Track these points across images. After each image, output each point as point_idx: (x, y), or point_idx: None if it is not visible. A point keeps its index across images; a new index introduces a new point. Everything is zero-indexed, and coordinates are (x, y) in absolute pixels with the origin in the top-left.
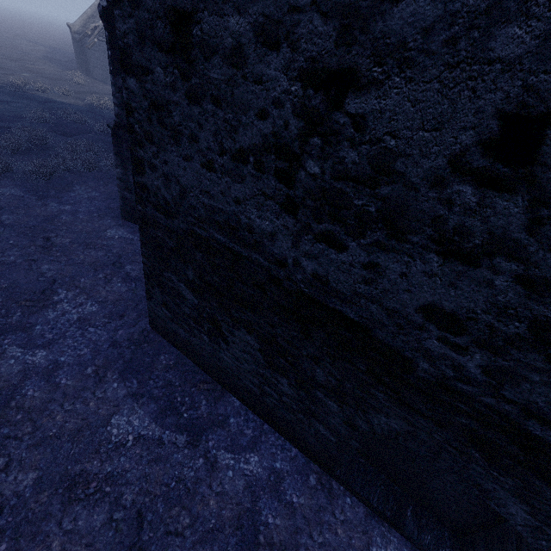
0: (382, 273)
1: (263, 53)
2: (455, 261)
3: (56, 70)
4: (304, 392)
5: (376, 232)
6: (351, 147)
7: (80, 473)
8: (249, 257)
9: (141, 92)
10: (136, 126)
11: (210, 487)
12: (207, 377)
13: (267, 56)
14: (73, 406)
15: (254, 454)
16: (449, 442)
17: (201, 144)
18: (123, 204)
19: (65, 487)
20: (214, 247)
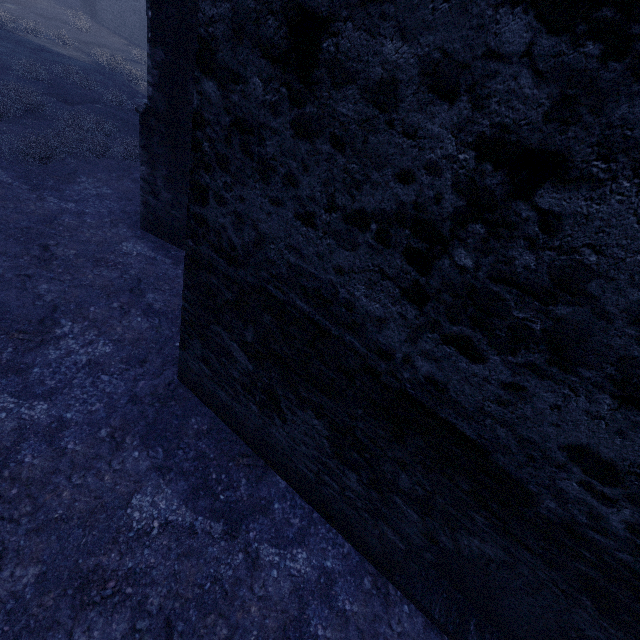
0: (527, 398)
1: (428, 101)
2: (635, 410)
3: (51, 5)
4: (377, 492)
5: (534, 354)
6: (529, 249)
7: (94, 569)
8: (340, 337)
9: (222, 103)
10: (205, 144)
11: (251, 590)
12: (248, 449)
13: (432, 105)
14: (84, 480)
15: (302, 549)
16: (556, 583)
17: (301, 190)
18: (145, 211)
19: (76, 587)
20: (292, 314)
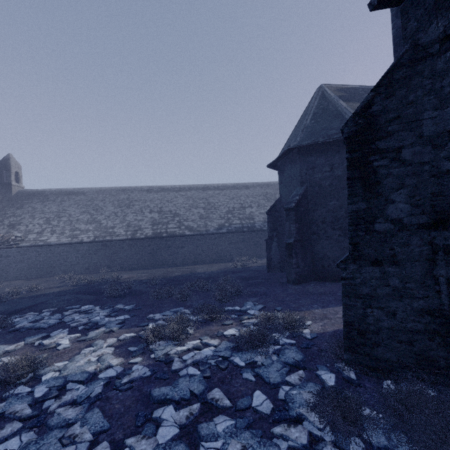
0: None
1: None
2: None
3: None
4: None
5: None
6: None
7: None
8: None
9: None
10: None
11: None
12: None
13: None
14: None
15: None
16: None
17: None
18: (295, 276)
19: None
20: None
